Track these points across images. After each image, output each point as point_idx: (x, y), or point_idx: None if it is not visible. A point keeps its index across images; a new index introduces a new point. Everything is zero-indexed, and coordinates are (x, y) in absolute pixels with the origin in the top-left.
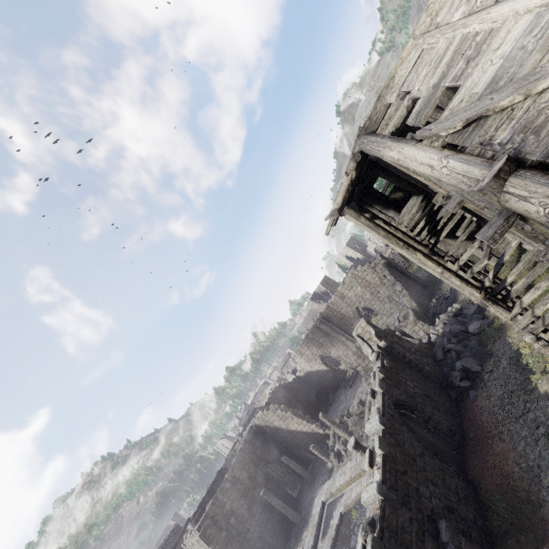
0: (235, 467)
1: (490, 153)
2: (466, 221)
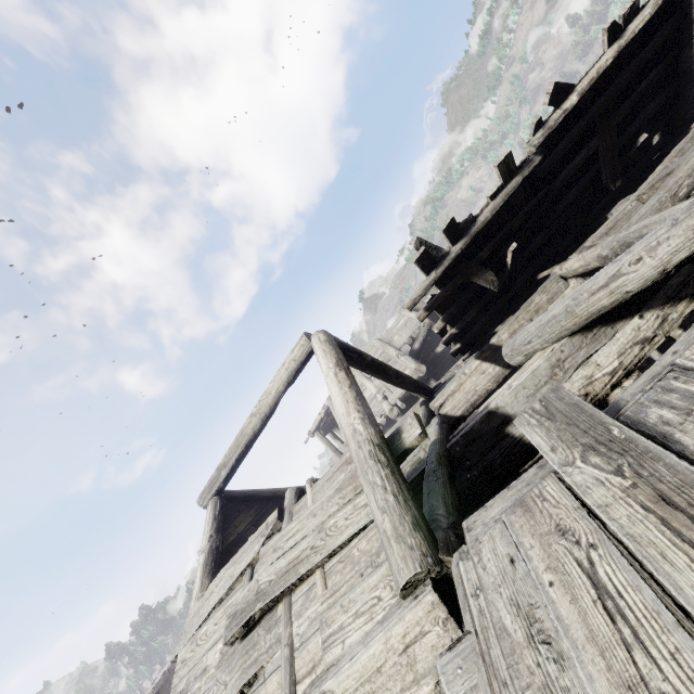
0: (164, 689)
1: None
2: None
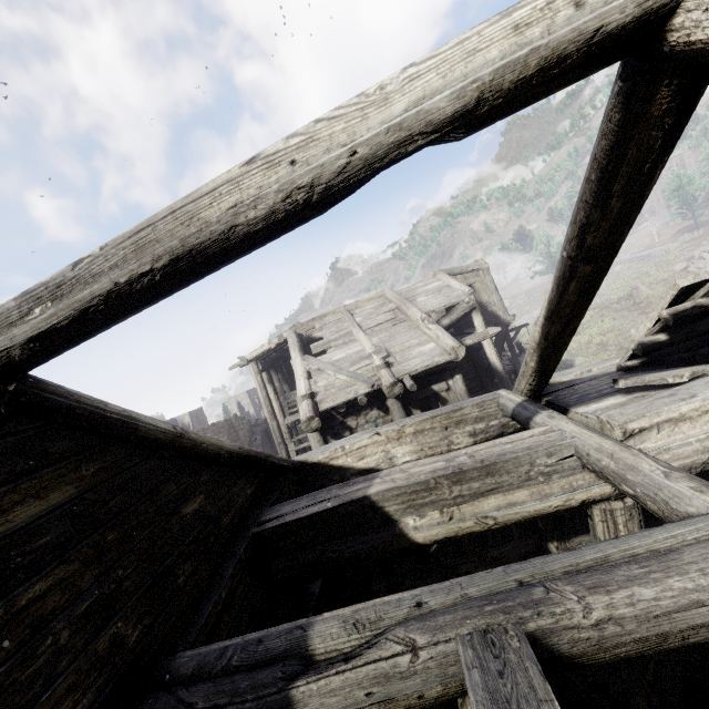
0: None
1: (313, 387)
2: None
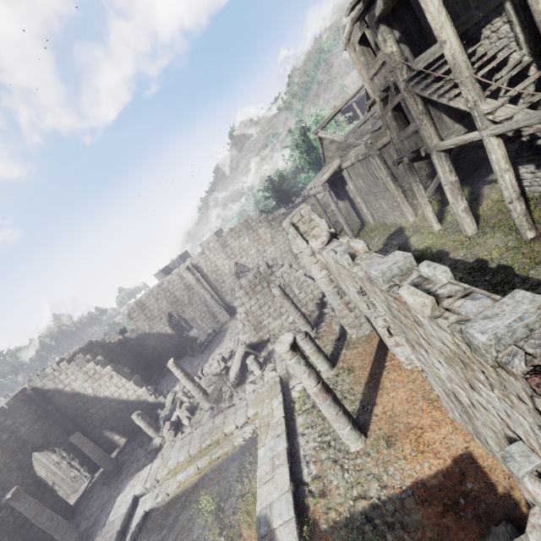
0: None
1: None
2: (513, 62)
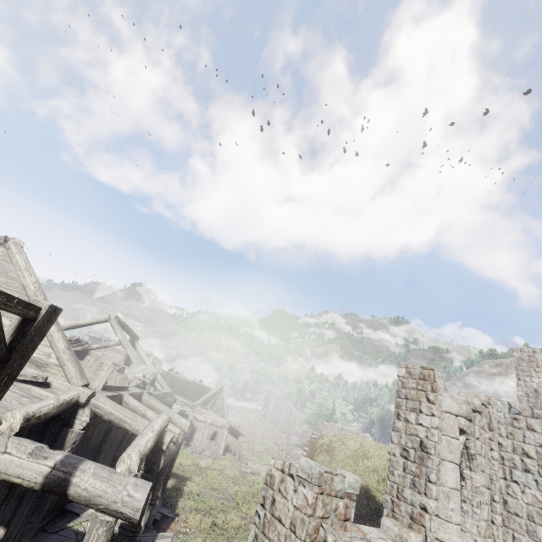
0: None
1: None
2: None
